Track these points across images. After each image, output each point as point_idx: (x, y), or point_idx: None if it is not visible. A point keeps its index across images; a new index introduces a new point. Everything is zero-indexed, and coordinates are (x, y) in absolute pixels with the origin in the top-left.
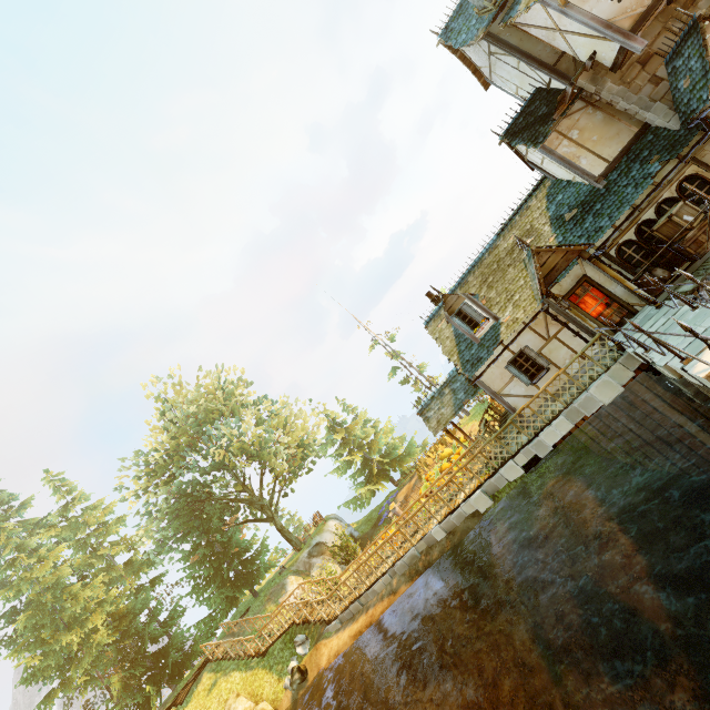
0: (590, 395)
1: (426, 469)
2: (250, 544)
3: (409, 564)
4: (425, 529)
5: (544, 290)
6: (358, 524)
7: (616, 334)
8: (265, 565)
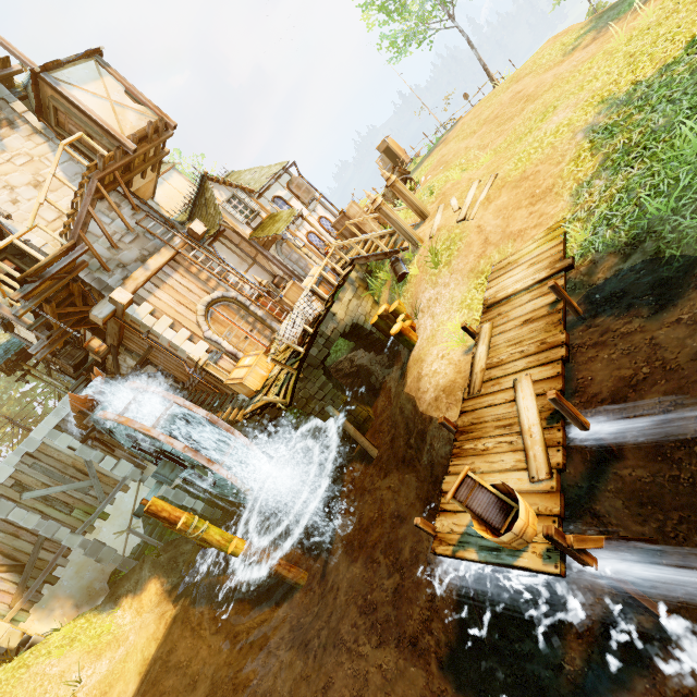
0: None
1: None
2: None
3: None
4: None
5: (7, 372)
6: None
7: None
8: None
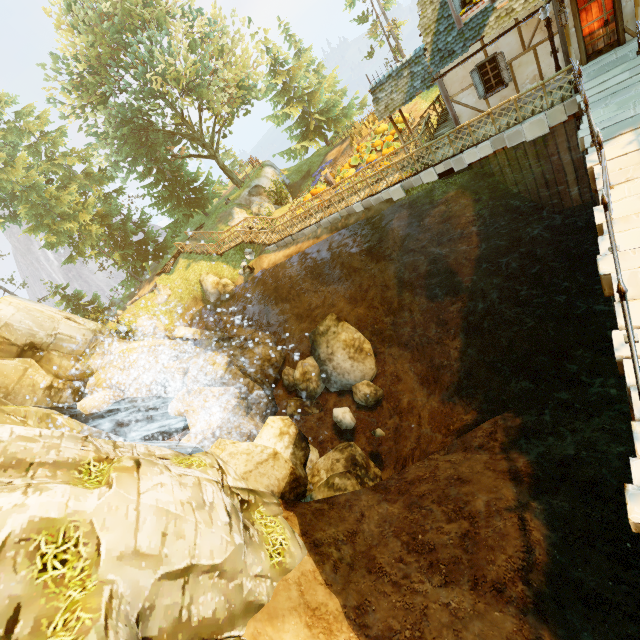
0: (521, 130)
1: (359, 139)
2: (196, 175)
3: (332, 223)
4: (349, 202)
5: None
6: (289, 172)
7: (587, 64)
8: (213, 195)
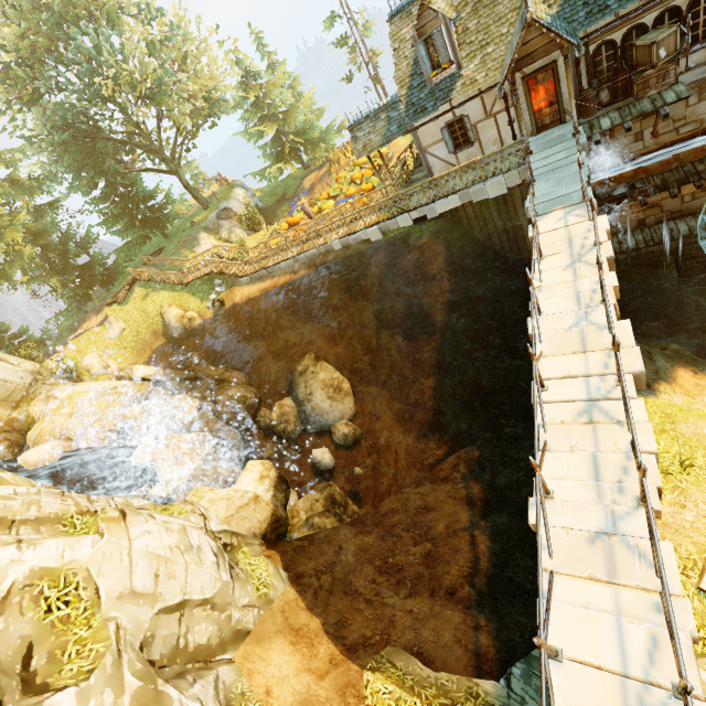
0: (484, 188)
1: (338, 167)
2: (154, 192)
3: (310, 258)
4: (327, 238)
5: (509, 75)
6: (262, 193)
7: (537, 136)
8: (174, 216)
